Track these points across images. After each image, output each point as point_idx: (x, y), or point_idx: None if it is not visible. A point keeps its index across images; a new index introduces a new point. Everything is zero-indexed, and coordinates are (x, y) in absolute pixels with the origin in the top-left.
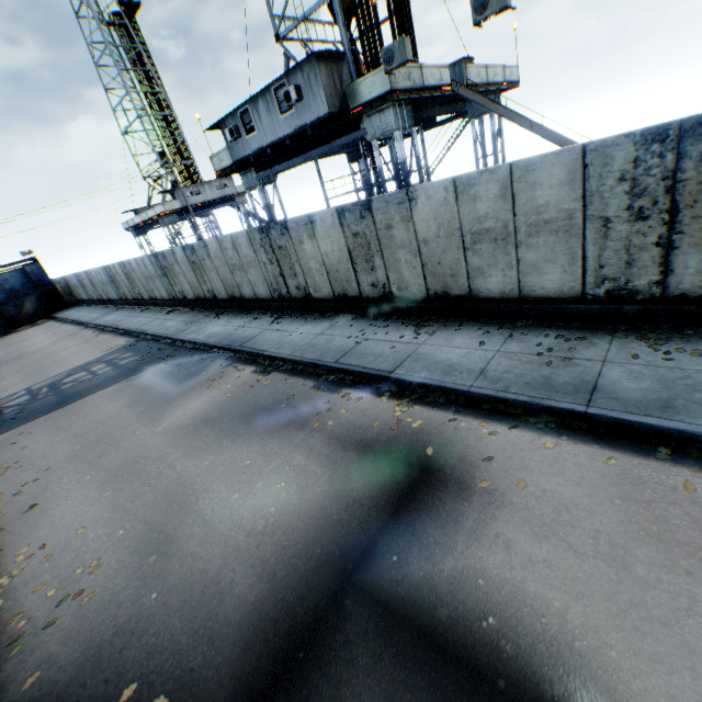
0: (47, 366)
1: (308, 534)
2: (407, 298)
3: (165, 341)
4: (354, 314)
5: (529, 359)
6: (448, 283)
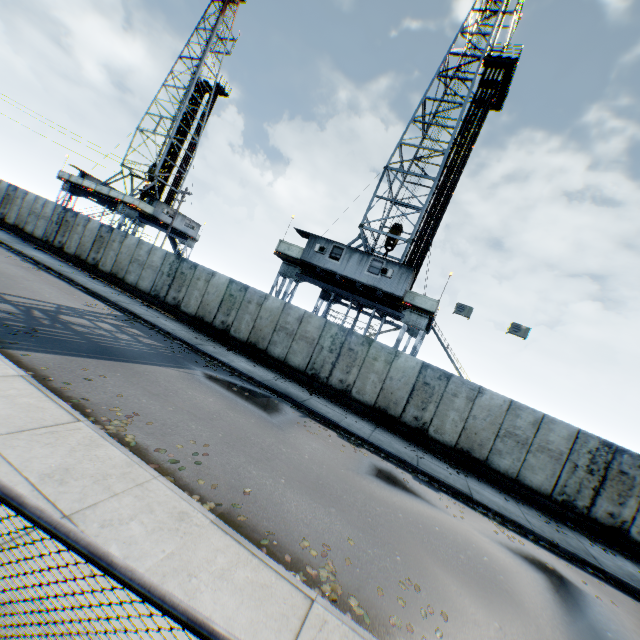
0: None
1: (546, 603)
2: (437, 440)
3: (178, 342)
4: (383, 426)
5: (543, 523)
6: (474, 447)
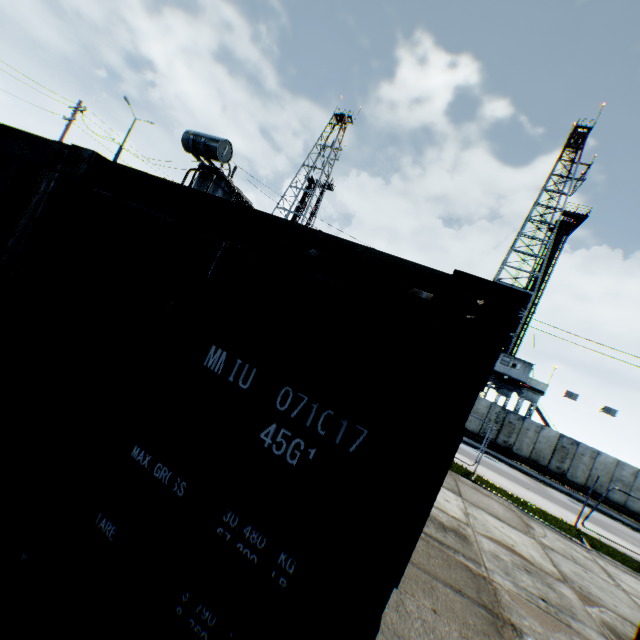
0: None
1: None
2: (571, 481)
3: None
4: (535, 471)
5: None
6: (595, 486)
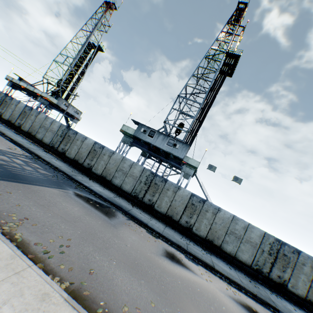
0: None
1: None
2: (196, 234)
3: (62, 173)
4: (170, 225)
5: (248, 281)
6: (215, 239)
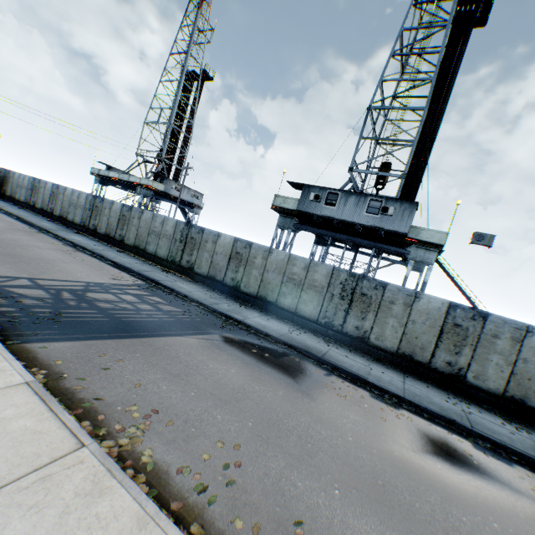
0: (31, 258)
1: None
2: (478, 387)
3: (195, 304)
4: (410, 373)
5: None
6: (528, 395)
